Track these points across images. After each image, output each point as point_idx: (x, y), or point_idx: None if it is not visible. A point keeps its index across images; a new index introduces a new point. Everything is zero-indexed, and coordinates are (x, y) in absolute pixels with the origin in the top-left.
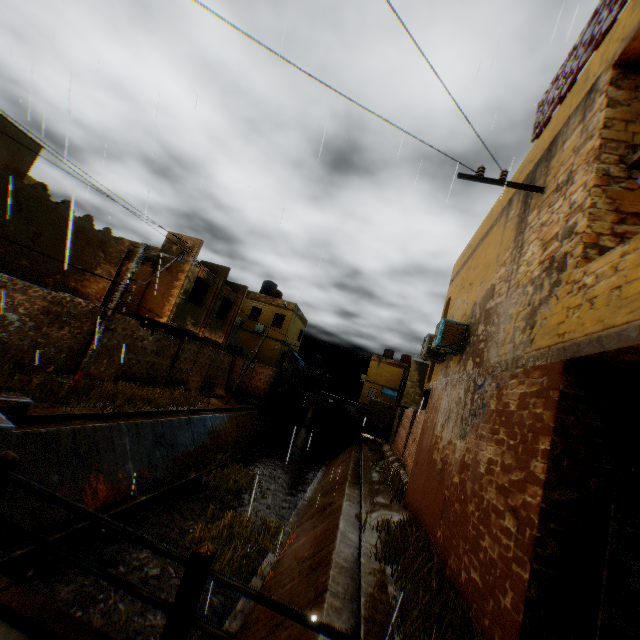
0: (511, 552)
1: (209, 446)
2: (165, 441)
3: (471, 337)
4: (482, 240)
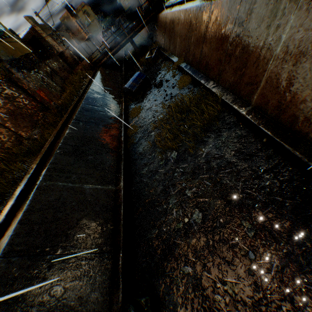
0: None
1: None
2: None
3: None
4: None
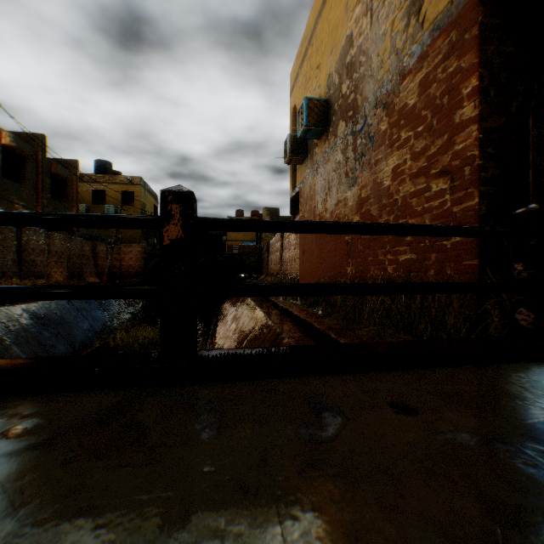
0: (449, 203)
1: (104, 319)
2: (50, 322)
3: (335, 106)
4: (319, 17)
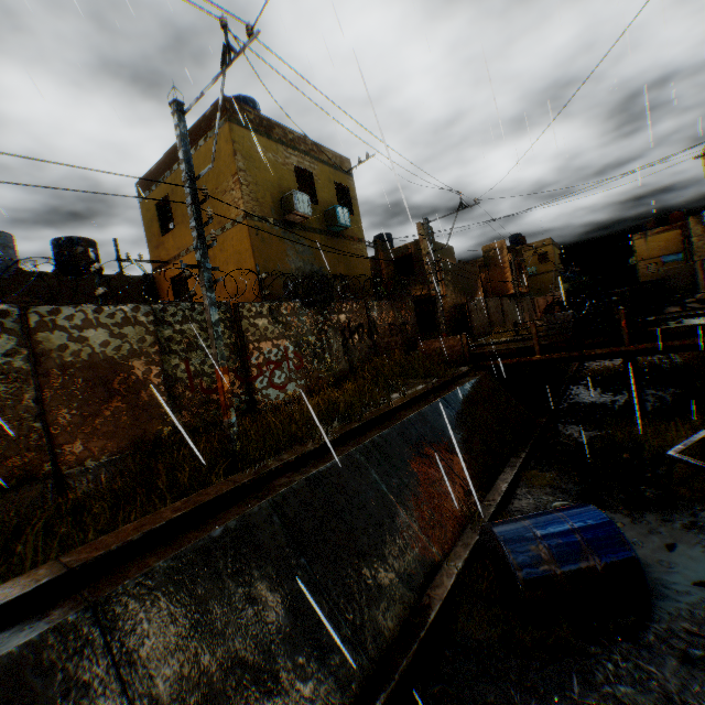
0: None
1: None
2: None
3: None
4: None
